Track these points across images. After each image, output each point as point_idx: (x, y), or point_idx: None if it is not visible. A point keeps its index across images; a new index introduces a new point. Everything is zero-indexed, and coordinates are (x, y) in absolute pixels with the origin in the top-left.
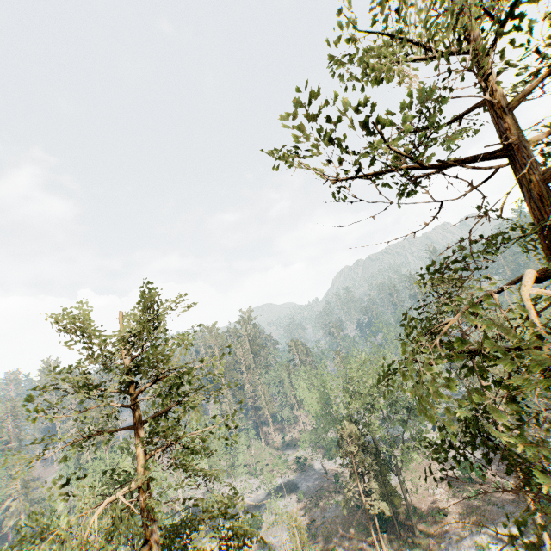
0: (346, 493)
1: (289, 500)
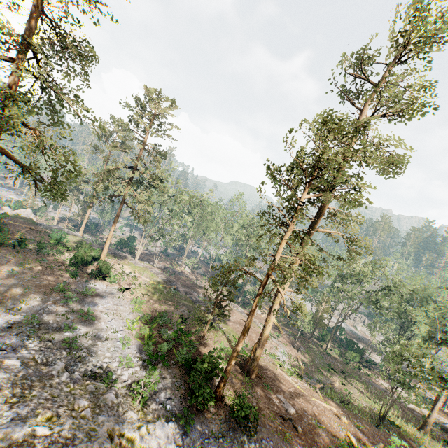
0: None
1: None
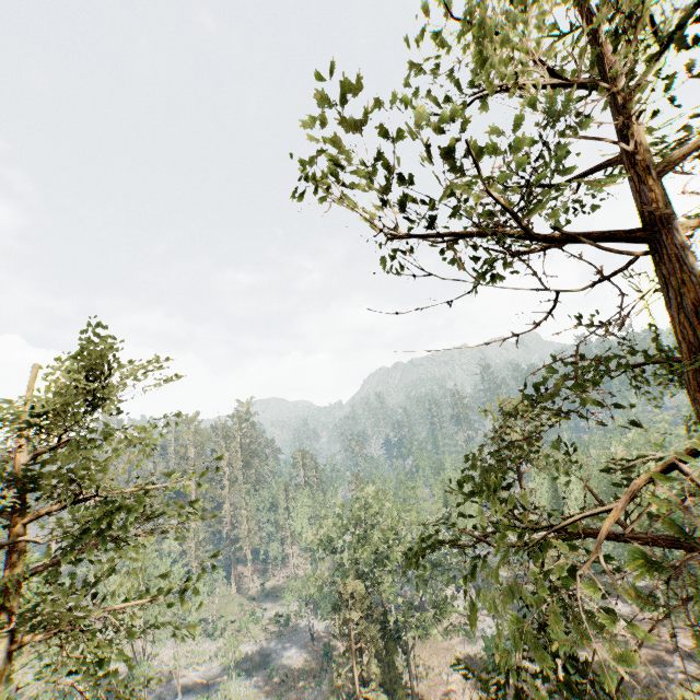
0: (336, 679)
1: (255, 678)
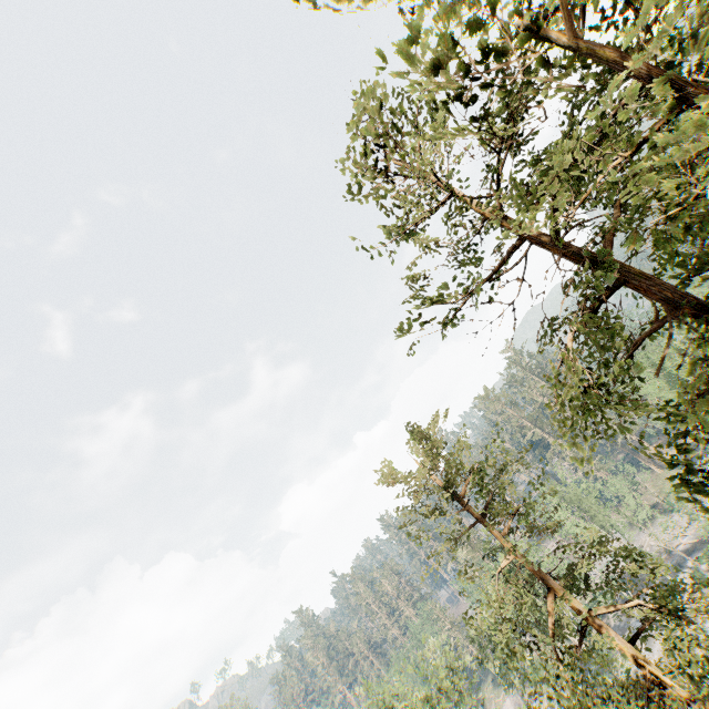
0: None
1: None
